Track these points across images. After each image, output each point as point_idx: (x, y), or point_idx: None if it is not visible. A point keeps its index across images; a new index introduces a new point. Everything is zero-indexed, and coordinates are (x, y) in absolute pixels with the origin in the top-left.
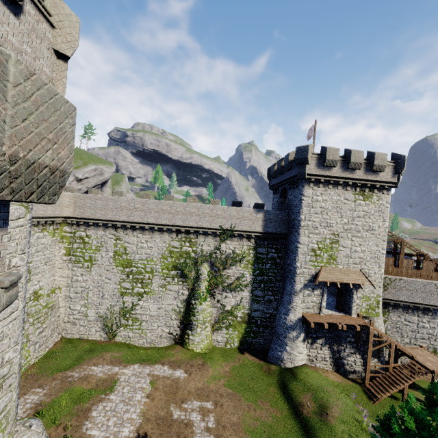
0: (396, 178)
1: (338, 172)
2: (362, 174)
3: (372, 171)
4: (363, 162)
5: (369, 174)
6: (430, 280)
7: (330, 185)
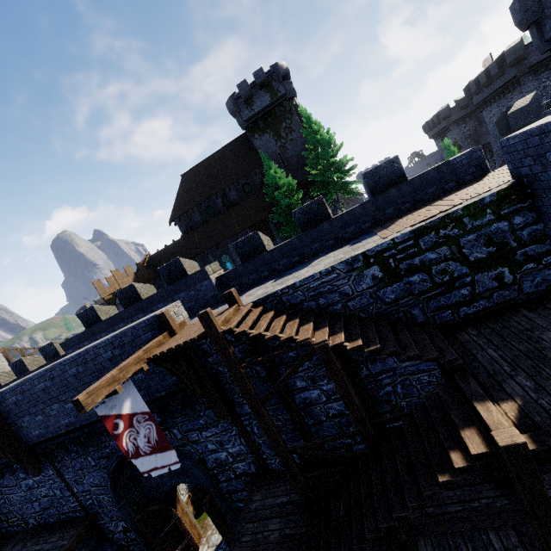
0: None
1: None
2: None
3: None
4: None
5: None
6: None
7: None
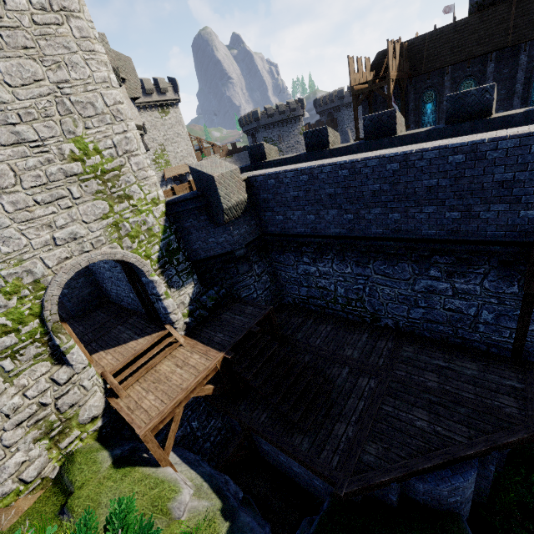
0: (177, 96)
1: (142, 98)
2: (157, 97)
3: (162, 93)
4: (153, 88)
5: (161, 96)
6: (221, 158)
7: (142, 110)
